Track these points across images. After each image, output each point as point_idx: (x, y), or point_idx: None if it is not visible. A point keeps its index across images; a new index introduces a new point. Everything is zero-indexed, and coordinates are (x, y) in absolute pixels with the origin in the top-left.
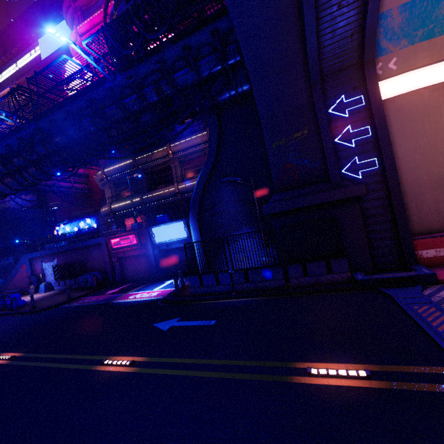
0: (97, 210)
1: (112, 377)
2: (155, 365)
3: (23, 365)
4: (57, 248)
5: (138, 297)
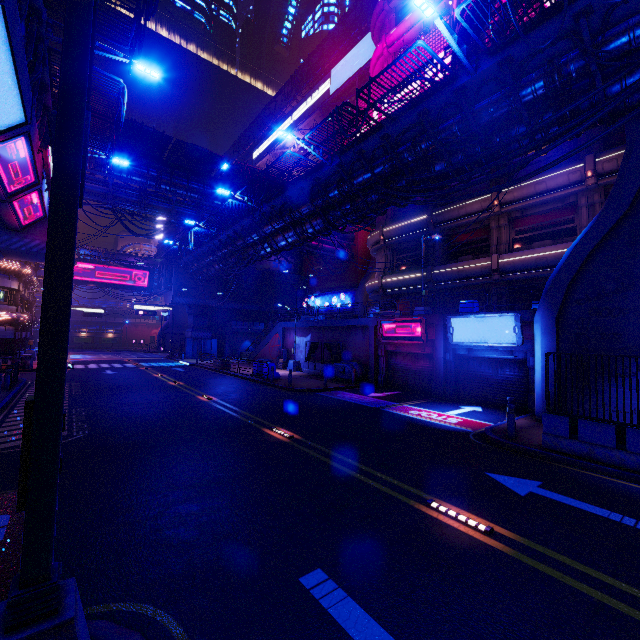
0: (355, 284)
1: (462, 540)
2: (550, 563)
3: (307, 453)
4: (314, 322)
5: (425, 415)
